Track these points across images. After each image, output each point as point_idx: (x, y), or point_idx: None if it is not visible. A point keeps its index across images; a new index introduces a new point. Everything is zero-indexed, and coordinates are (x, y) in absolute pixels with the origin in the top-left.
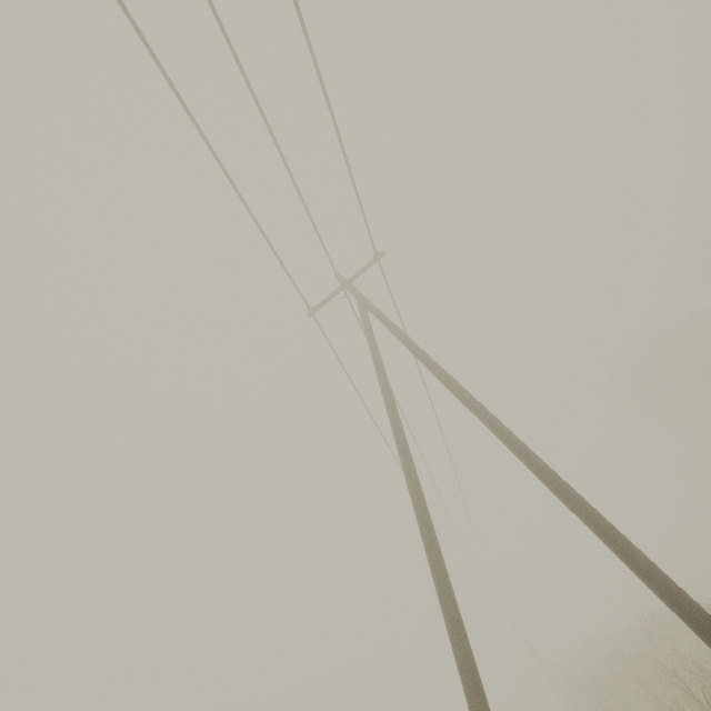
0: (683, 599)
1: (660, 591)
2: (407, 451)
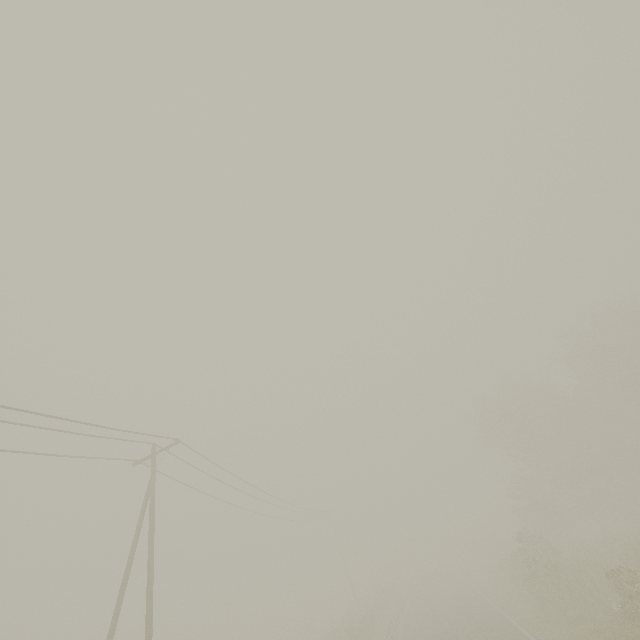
0: None
1: None
2: (118, 605)
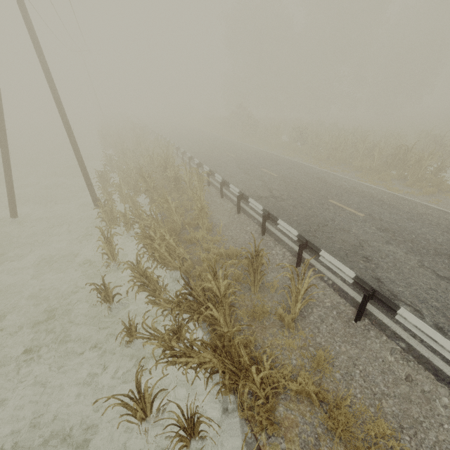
0: (76, 150)
1: (72, 147)
2: None
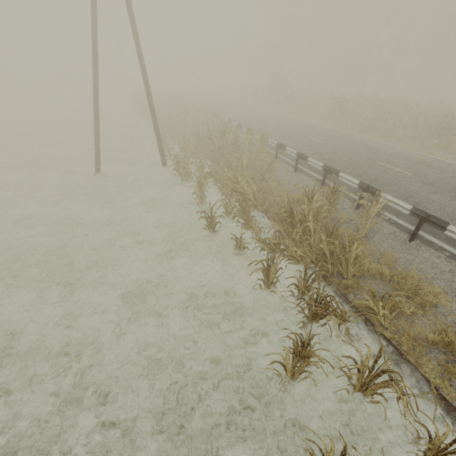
0: (154, 113)
1: (151, 110)
2: (96, 23)
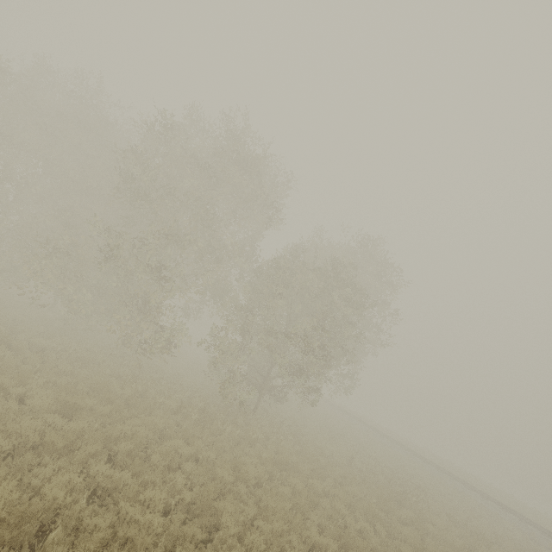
0: None
1: None
2: None
